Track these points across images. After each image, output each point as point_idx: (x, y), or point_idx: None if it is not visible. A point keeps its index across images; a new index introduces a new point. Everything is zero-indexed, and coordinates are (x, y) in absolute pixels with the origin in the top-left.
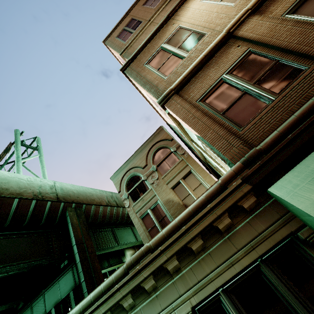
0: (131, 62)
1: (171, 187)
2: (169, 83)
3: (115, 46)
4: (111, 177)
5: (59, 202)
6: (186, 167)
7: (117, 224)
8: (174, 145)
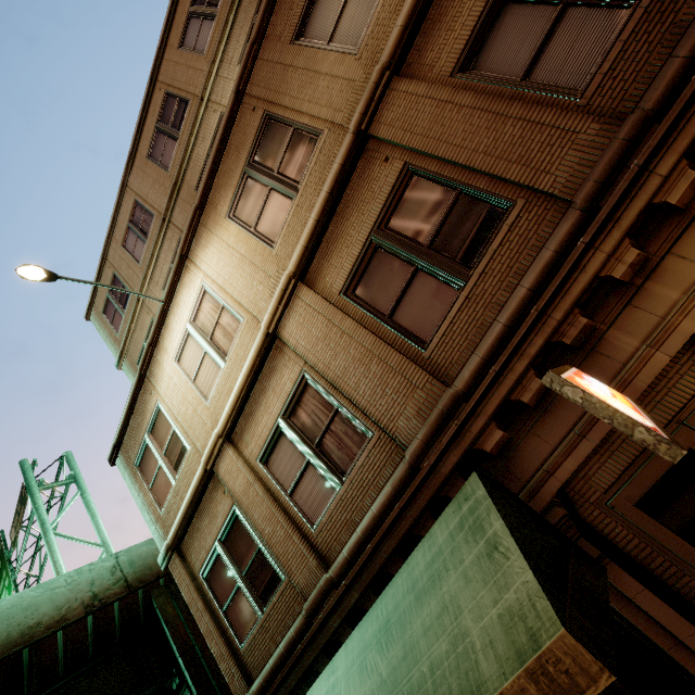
0: (118, 449)
1: None
2: (166, 524)
3: (106, 337)
4: None
5: (134, 592)
6: None
7: None
8: None
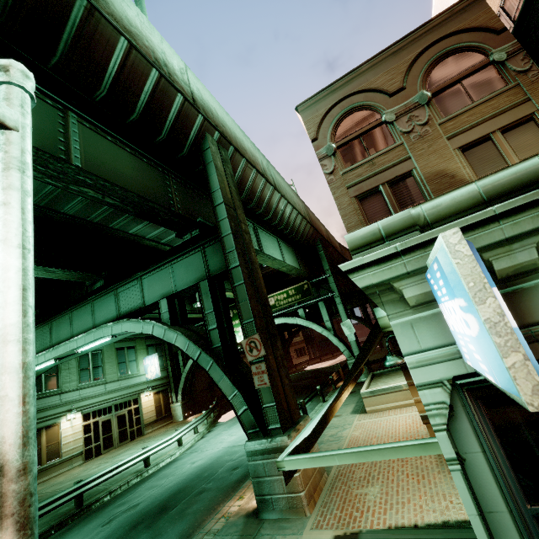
0: None
1: (460, 146)
2: None
3: None
4: (299, 105)
5: (196, 110)
6: (522, 105)
7: (263, 223)
8: (505, 47)
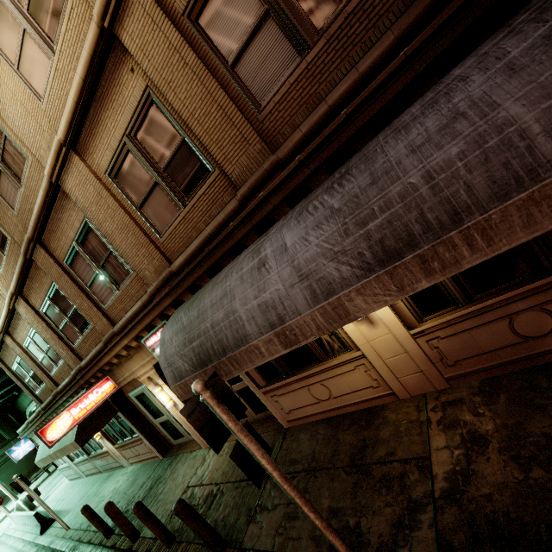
0: None
1: None
2: None
3: None
4: None
5: None
6: None
7: None
8: None
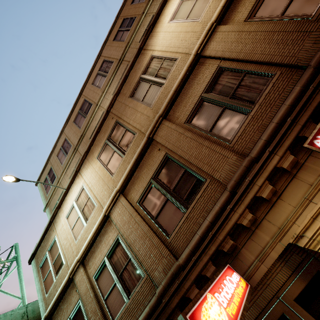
0: (34, 256)
1: None
2: (47, 303)
3: (42, 195)
4: None
5: None
6: None
7: None
8: None
